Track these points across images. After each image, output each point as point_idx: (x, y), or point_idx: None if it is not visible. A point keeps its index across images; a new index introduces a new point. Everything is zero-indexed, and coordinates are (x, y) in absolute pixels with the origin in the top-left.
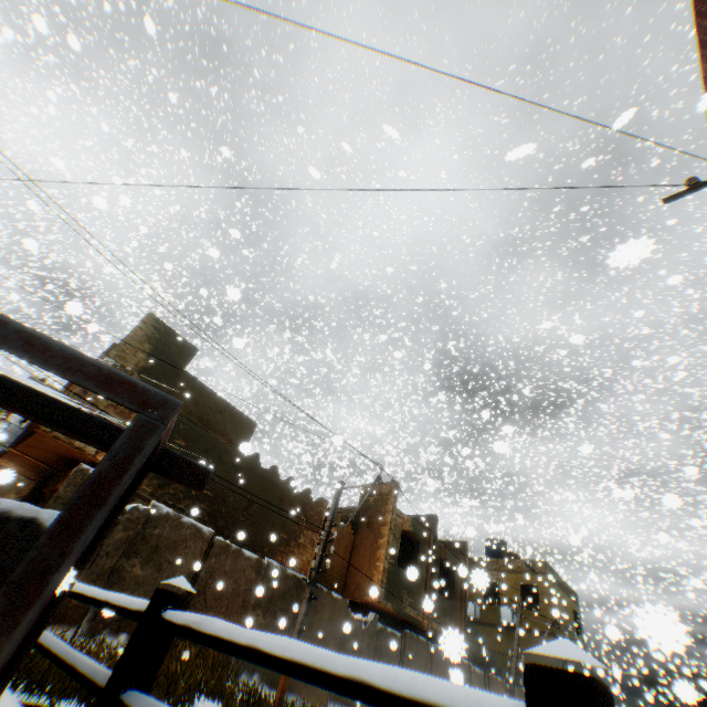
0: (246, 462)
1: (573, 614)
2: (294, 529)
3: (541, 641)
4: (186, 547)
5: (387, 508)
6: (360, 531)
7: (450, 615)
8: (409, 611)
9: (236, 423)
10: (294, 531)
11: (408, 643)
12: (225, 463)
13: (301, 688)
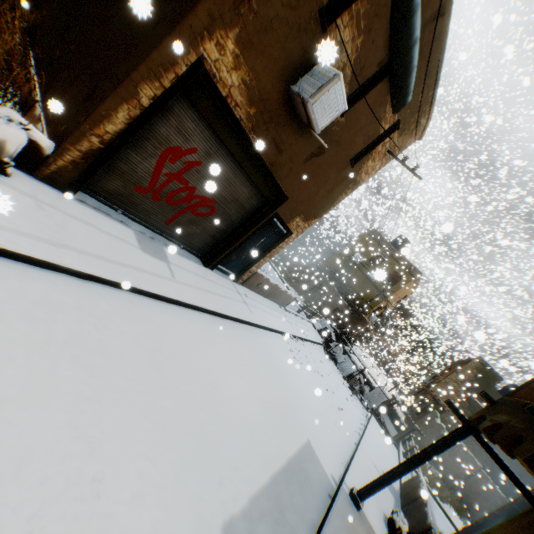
0: None
1: None
2: None
3: None
4: (466, 462)
5: None
6: None
7: None
8: None
9: None
10: None
11: None
12: None
13: None
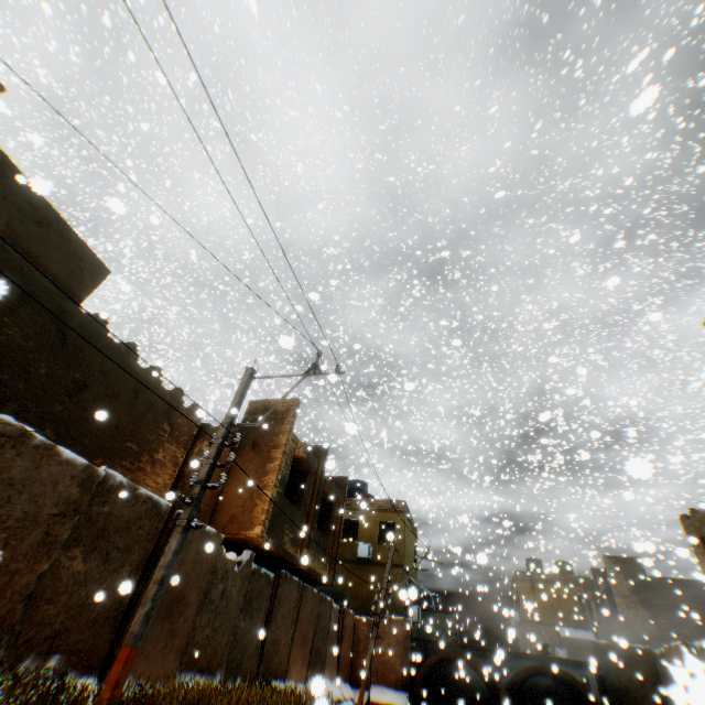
0: (83, 321)
1: (415, 549)
2: (150, 439)
3: (392, 573)
4: None
5: (282, 428)
6: (241, 454)
7: (323, 553)
8: (288, 549)
9: (72, 255)
10: (150, 442)
11: (281, 585)
12: (40, 309)
13: (136, 665)
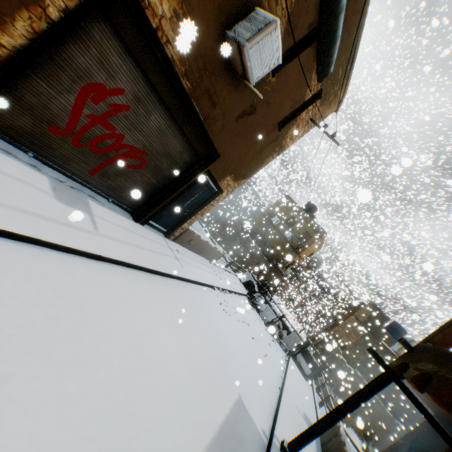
0: None
1: None
2: None
3: None
4: None
5: None
6: None
7: None
8: None
9: None
10: None
11: None
12: None
13: None
